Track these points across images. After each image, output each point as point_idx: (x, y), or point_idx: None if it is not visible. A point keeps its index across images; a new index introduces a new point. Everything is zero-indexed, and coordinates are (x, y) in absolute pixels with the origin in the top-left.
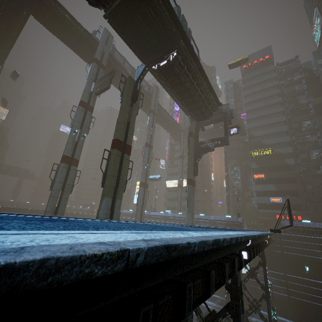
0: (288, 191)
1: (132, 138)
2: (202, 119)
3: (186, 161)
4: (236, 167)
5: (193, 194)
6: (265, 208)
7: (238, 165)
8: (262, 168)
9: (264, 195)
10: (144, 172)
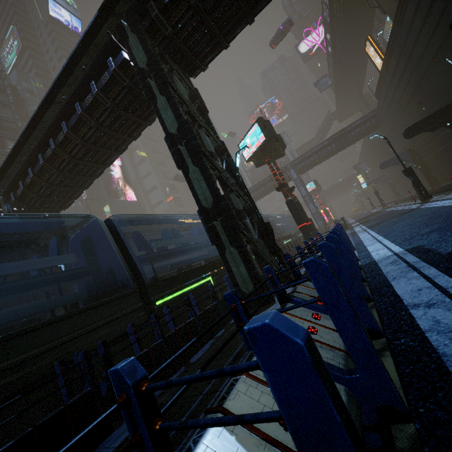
0: None
1: None
2: None
3: None
4: None
5: None
6: None
7: None
8: None
9: None
10: None
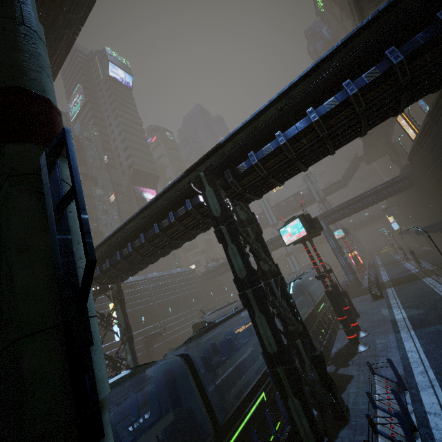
0: None
1: None
2: None
3: None
4: None
5: None
6: None
7: None
8: None
9: None
10: None
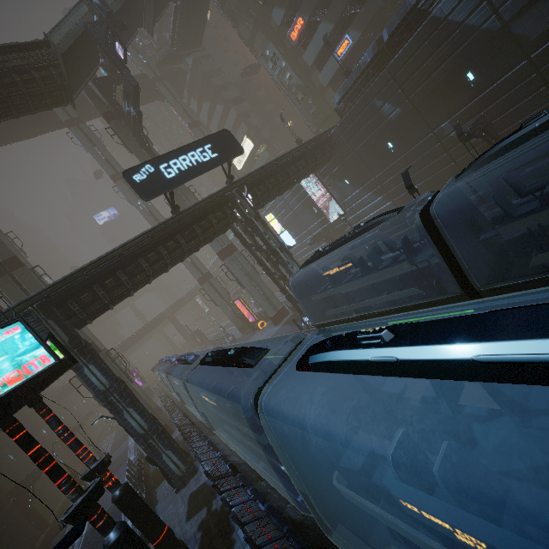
0: (349, 6)
1: (4, 248)
2: (67, 96)
3: (219, 114)
4: (268, 49)
5: (186, 198)
6: (342, 79)
7: (267, 42)
8: (292, 5)
9: (327, 57)
10: (146, 216)
